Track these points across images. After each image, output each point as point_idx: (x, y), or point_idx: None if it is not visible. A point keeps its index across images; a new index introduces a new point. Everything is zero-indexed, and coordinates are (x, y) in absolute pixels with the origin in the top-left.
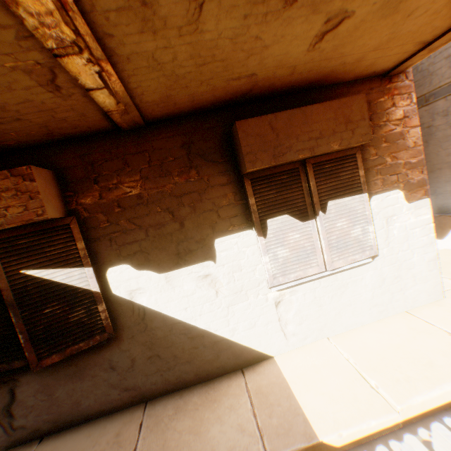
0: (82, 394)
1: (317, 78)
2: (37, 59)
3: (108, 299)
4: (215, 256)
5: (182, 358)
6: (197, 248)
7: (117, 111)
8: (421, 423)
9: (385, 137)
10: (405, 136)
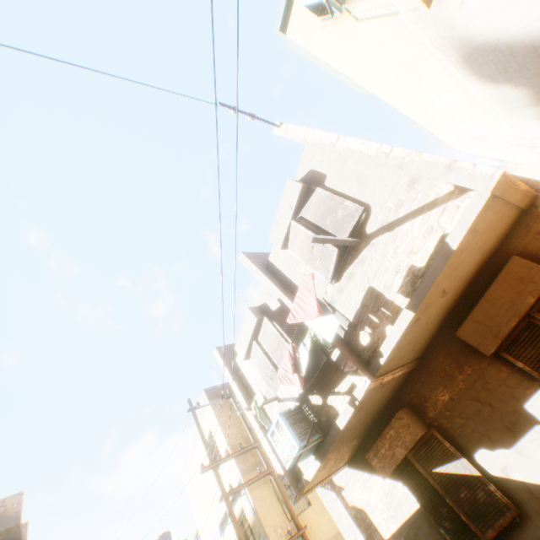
0: None
1: (474, 272)
2: (377, 387)
3: (492, 480)
4: (537, 420)
5: None
6: (516, 418)
7: (405, 370)
8: None
9: None
10: None
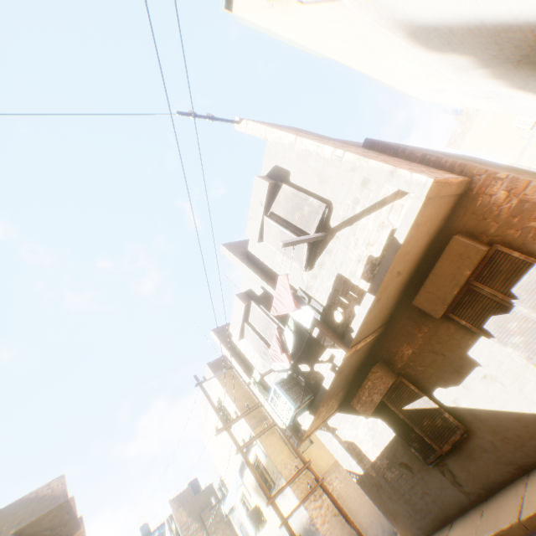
0: (483, 469)
1: (424, 250)
2: (353, 353)
3: (447, 409)
4: (477, 363)
5: (523, 436)
6: (462, 363)
7: (375, 335)
8: None
9: (509, 215)
10: (525, 198)
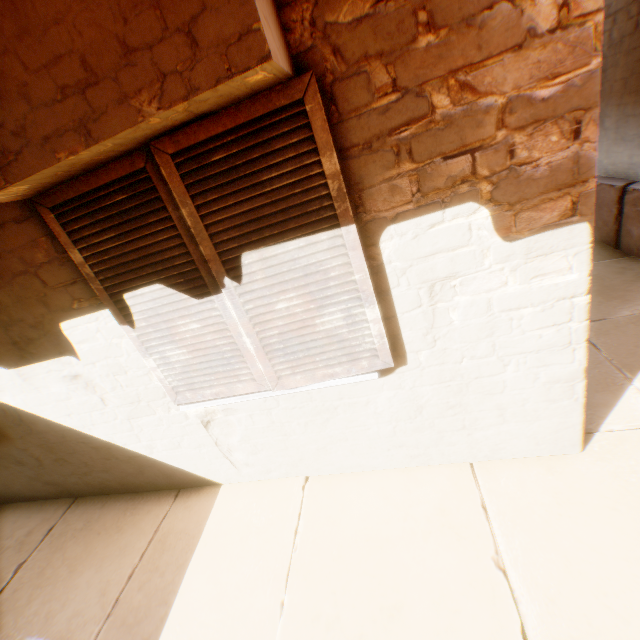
0: (8, 480)
1: None
2: None
3: None
4: (75, 350)
5: (97, 466)
6: (40, 336)
7: None
8: None
9: (434, 7)
10: None
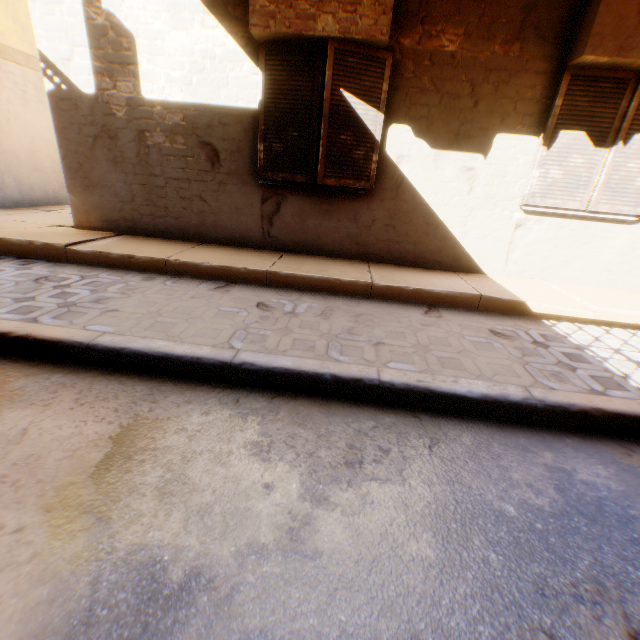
0: (325, 232)
1: None
2: None
3: (379, 156)
4: (488, 153)
5: (412, 239)
6: (477, 136)
7: None
8: (605, 326)
9: None
10: None
